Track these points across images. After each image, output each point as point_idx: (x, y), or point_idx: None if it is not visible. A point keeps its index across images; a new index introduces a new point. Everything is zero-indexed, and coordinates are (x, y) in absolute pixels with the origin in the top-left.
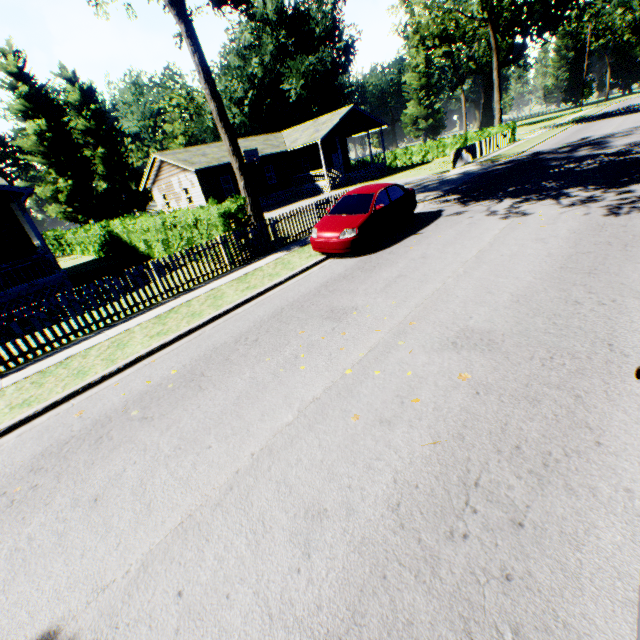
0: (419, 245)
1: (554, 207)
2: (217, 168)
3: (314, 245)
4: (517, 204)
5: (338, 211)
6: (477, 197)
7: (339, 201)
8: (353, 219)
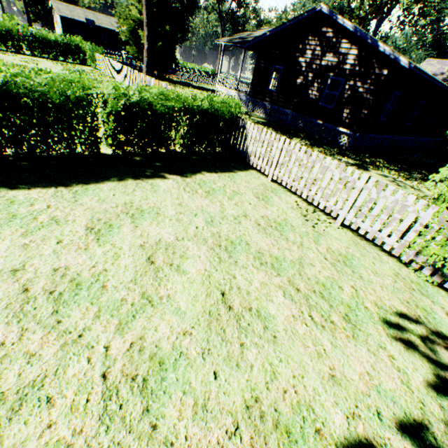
0: None
1: None
2: (73, 20)
3: None
4: None
5: None
6: None
7: None
8: None
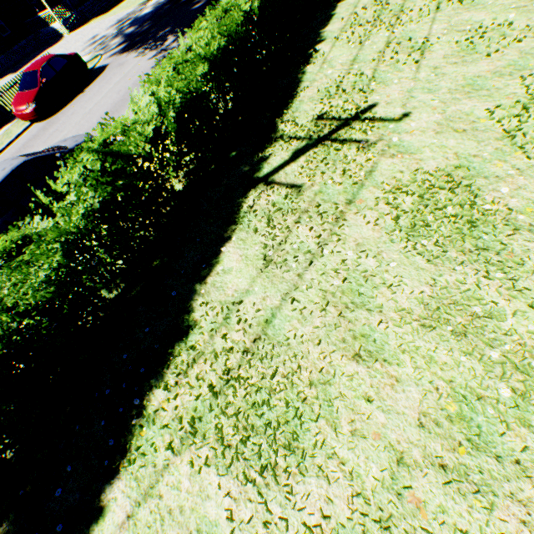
0: (77, 104)
1: (148, 59)
2: None
3: (18, 117)
4: (140, 56)
5: (23, 88)
6: (132, 46)
7: (22, 79)
8: (31, 94)
